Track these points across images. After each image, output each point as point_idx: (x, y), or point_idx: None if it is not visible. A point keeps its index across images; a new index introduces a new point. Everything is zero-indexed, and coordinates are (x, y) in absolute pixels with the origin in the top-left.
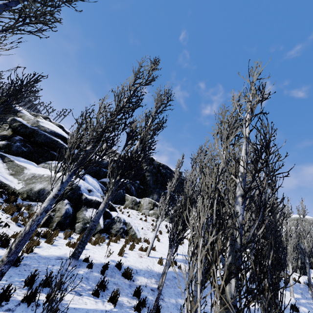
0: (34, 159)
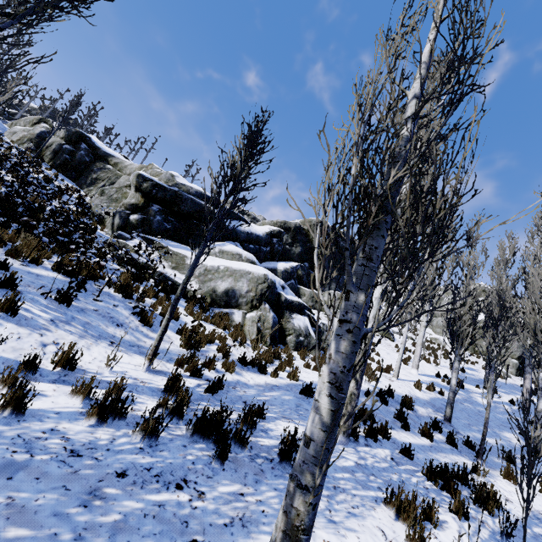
0: (183, 240)
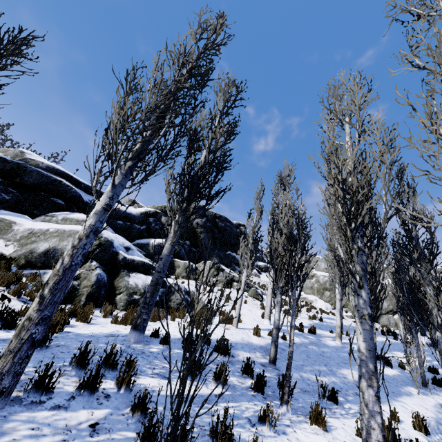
0: (26, 211)
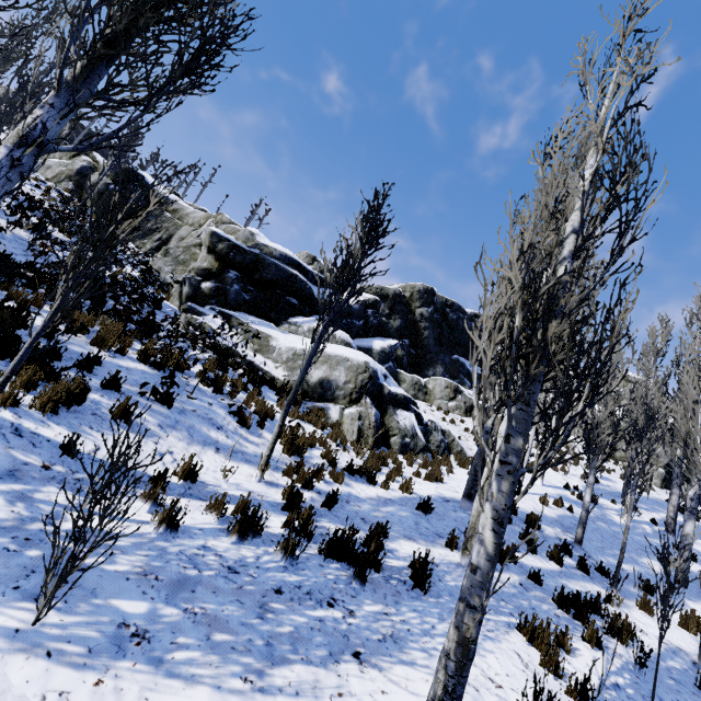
0: (264, 314)
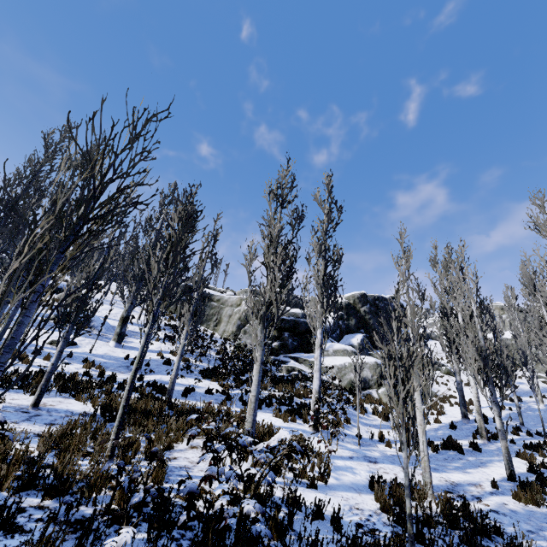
0: (305, 349)
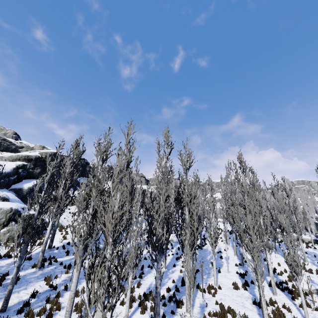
0: None
